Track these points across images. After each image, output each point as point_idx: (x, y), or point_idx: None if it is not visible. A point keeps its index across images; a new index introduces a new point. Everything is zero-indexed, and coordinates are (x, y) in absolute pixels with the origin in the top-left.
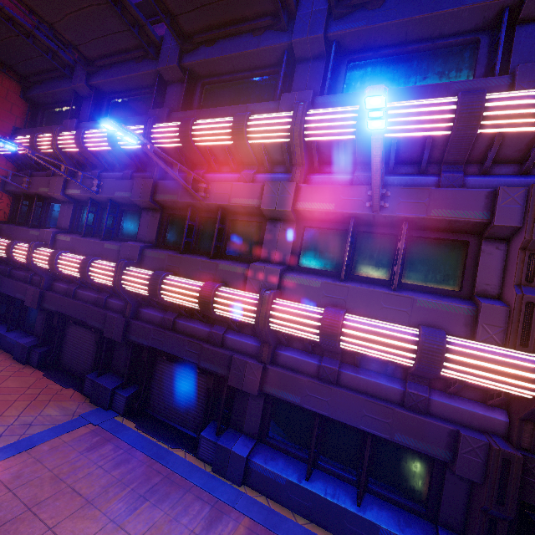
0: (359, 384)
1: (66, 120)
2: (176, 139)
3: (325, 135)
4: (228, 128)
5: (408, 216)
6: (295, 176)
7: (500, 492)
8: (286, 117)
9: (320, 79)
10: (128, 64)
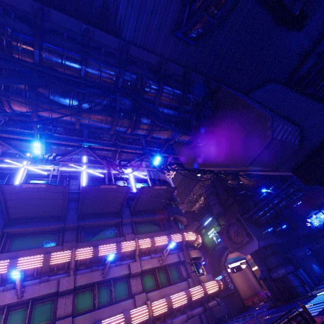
0: (178, 321)
1: None
2: (91, 254)
3: (144, 246)
4: (114, 247)
5: (167, 263)
6: (137, 259)
7: (212, 323)
8: (133, 242)
9: (131, 229)
10: (41, 222)
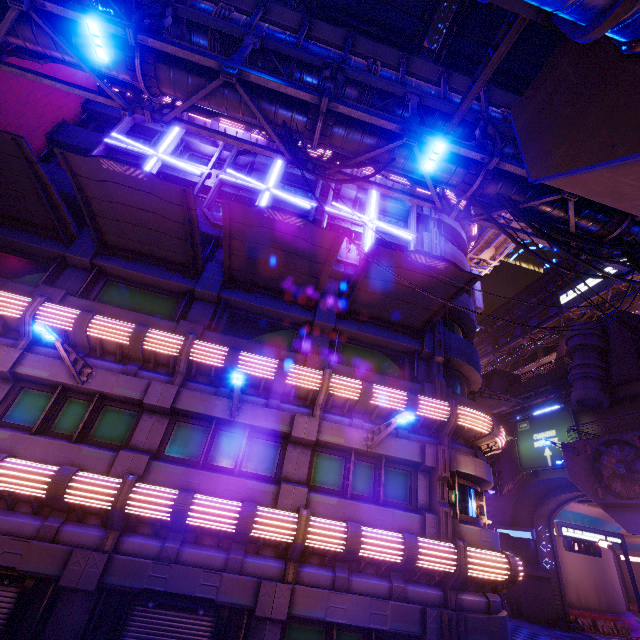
0: (363, 587)
1: (46, 286)
2: (220, 360)
3: (341, 393)
4: (273, 367)
5: (386, 454)
6: (316, 413)
7: None
8: (318, 374)
9: (327, 347)
10: (156, 268)
